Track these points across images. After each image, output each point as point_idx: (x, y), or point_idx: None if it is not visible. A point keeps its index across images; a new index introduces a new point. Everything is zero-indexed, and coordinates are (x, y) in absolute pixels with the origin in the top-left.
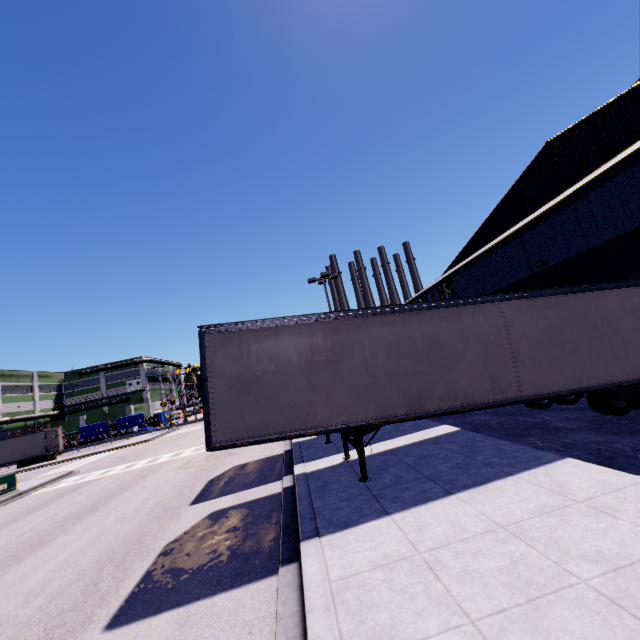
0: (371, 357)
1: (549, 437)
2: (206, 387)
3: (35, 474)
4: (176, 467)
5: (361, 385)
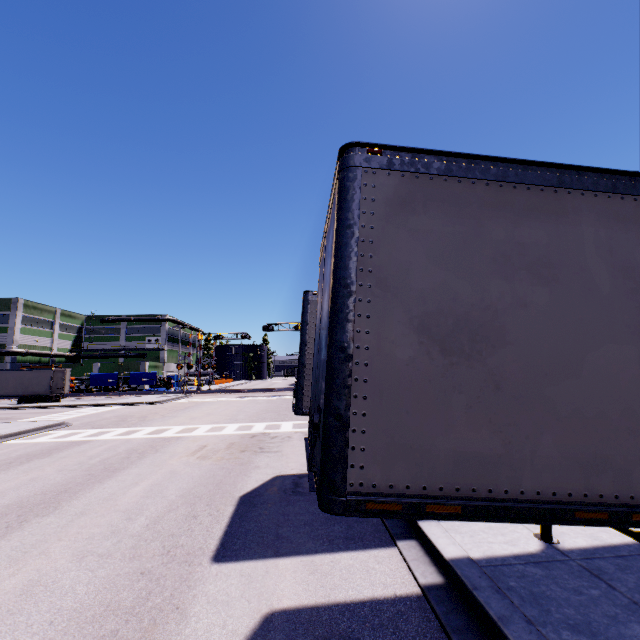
0: None
1: None
2: (348, 313)
3: (28, 415)
4: (187, 451)
5: None
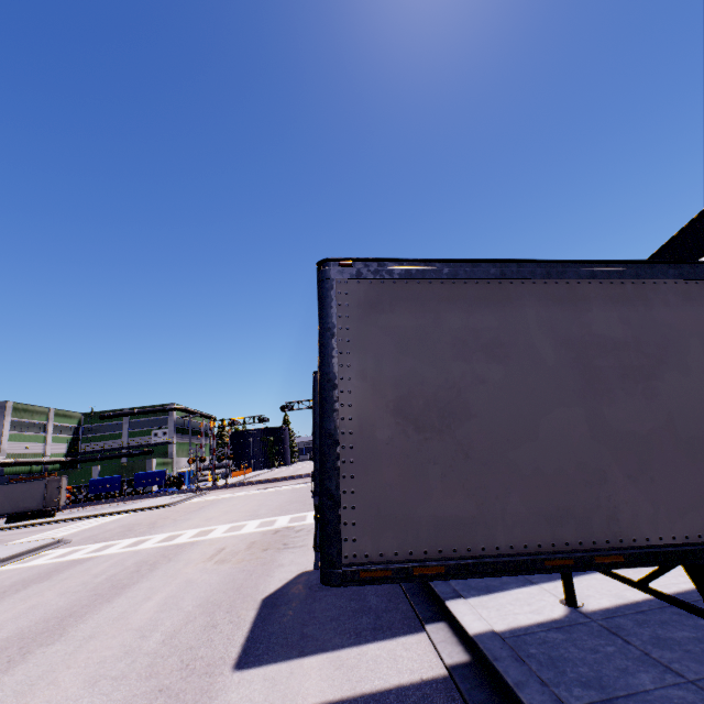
0: None
1: None
2: (333, 403)
3: (19, 535)
4: (203, 557)
5: None
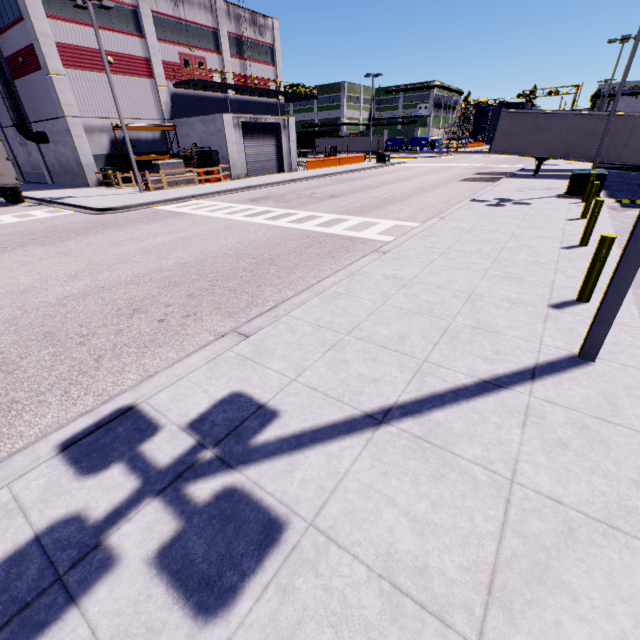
0: (559, 133)
1: (633, 187)
2: (495, 132)
3: None
4: (461, 168)
5: (548, 143)
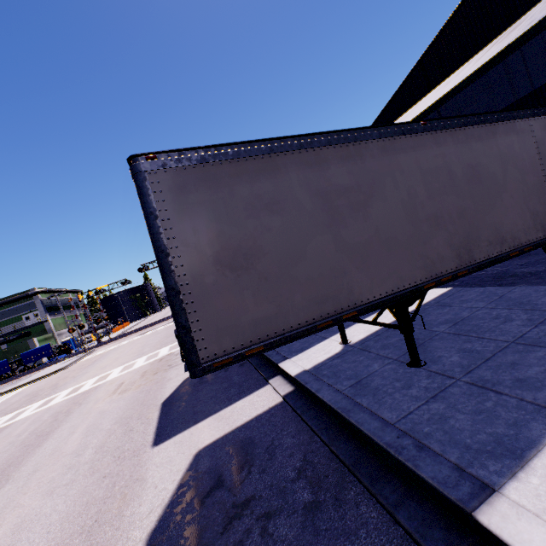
0: (408, 196)
1: (540, 280)
2: (169, 267)
3: None
4: (108, 393)
5: (402, 236)
